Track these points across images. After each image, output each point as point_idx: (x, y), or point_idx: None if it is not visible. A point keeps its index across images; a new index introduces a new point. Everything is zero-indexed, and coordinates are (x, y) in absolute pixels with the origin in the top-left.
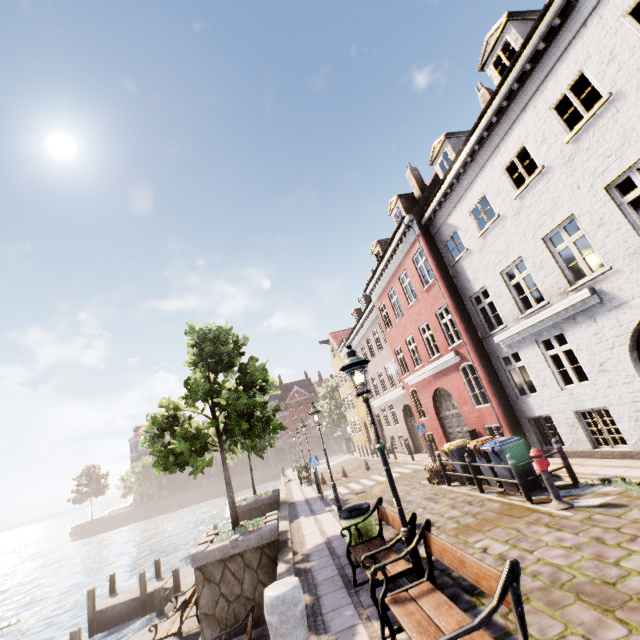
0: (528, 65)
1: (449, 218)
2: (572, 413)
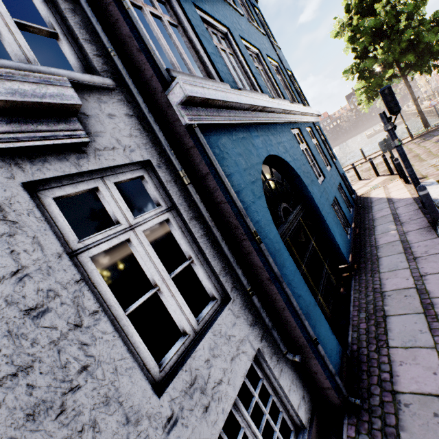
0: None
1: None
2: None
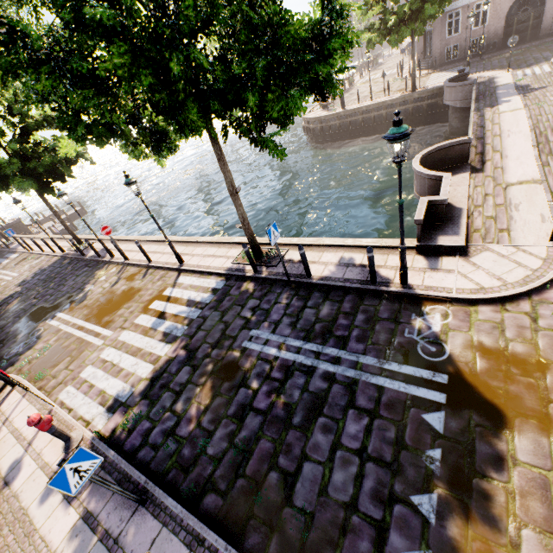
0: None
1: None
2: None
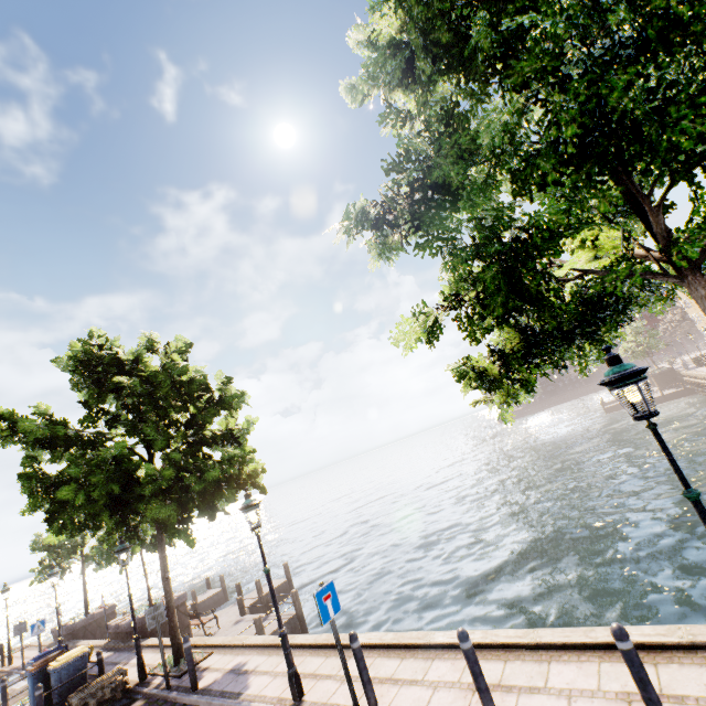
0: None
1: None
2: None
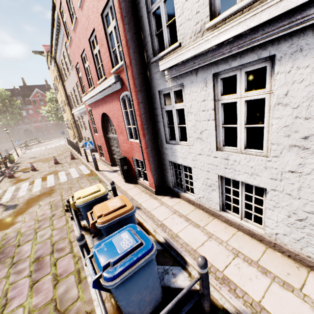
0: None
1: None
2: (216, 176)
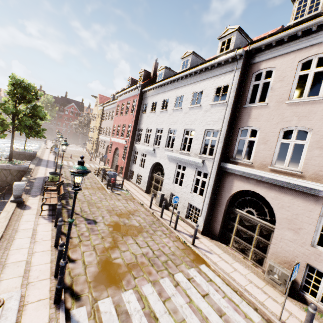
0: (181, 78)
1: (148, 98)
2: (137, 174)
